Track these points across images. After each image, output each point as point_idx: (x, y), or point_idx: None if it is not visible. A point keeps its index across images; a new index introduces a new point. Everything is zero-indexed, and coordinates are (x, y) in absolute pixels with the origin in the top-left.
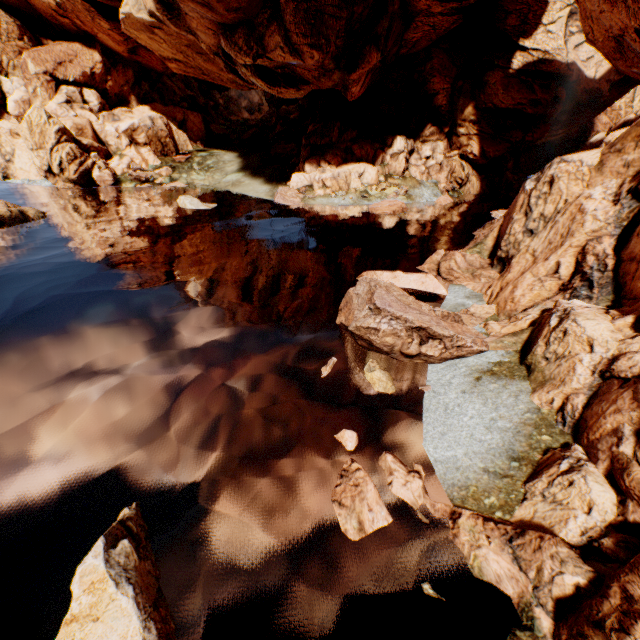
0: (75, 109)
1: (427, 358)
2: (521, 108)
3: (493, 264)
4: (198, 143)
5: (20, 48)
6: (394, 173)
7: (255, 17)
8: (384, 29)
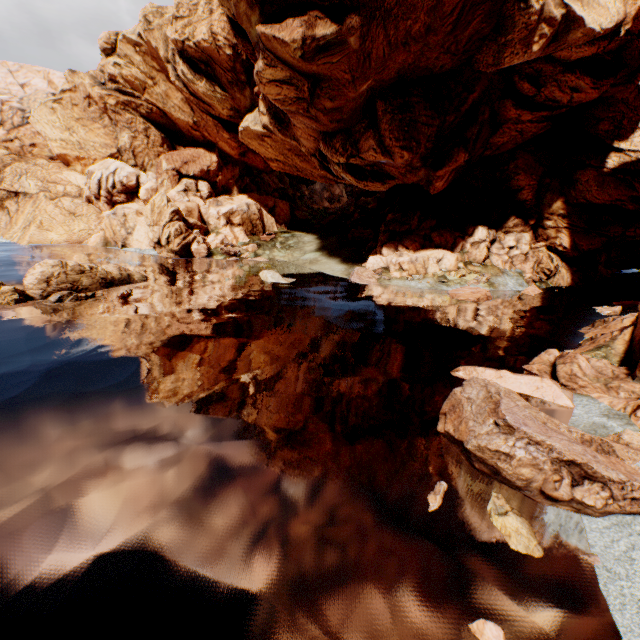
0: (189, 196)
1: (581, 507)
2: (619, 204)
3: (634, 375)
4: (282, 225)
5: (159, 152)
6: (474, 260)
7: (353, 126)
8: (473, 134)
